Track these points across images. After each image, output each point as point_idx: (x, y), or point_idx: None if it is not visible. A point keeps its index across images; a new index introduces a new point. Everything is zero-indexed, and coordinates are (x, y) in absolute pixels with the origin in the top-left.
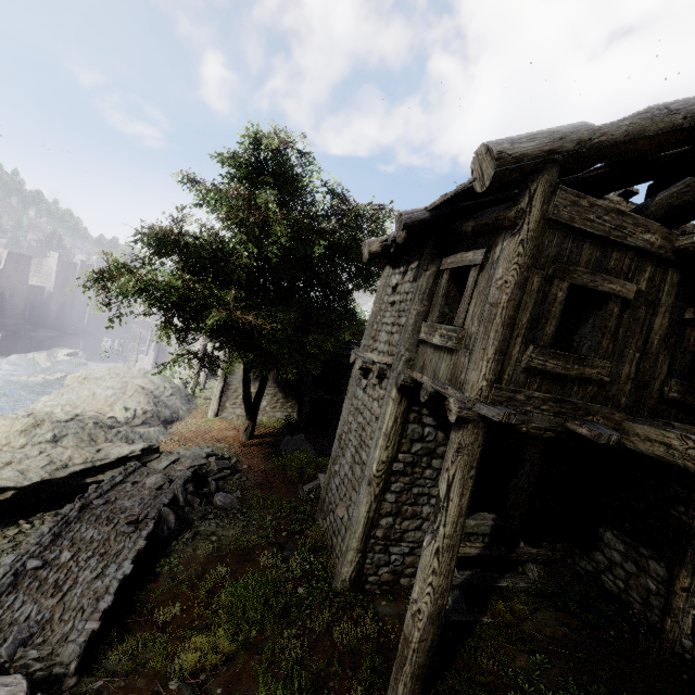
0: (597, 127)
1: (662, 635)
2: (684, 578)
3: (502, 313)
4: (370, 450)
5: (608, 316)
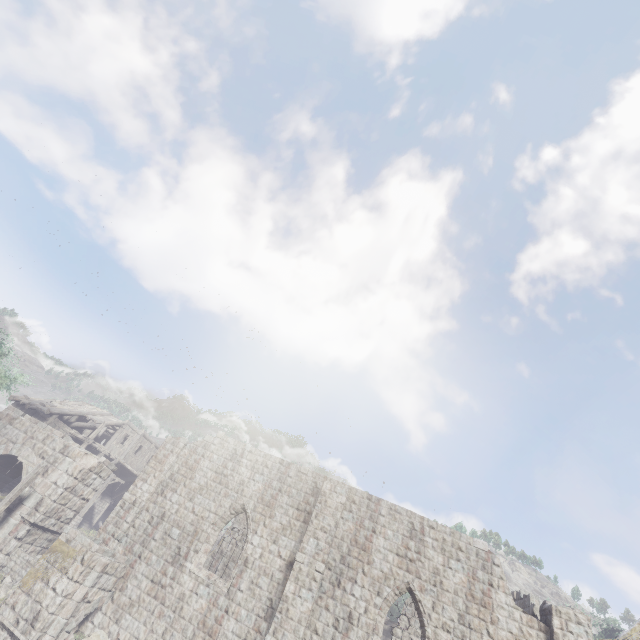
0: (68, 412)
1: None
2: None
3: None
4: None
5: None
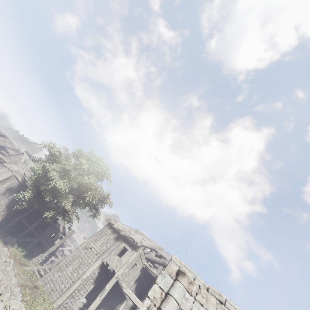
0: (149, 245)
1: None
2: None
3: (129, 263)
4: (87, 272)
5: (135, 269)
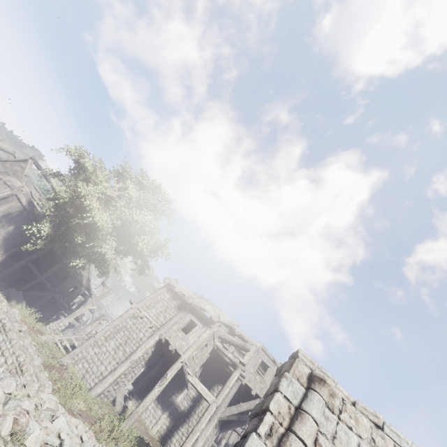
0: (226, 321)
1: (151, 430)
2: (165, 415)
3: (200, 343)
4: (138, 351)
5: (204, 351)
